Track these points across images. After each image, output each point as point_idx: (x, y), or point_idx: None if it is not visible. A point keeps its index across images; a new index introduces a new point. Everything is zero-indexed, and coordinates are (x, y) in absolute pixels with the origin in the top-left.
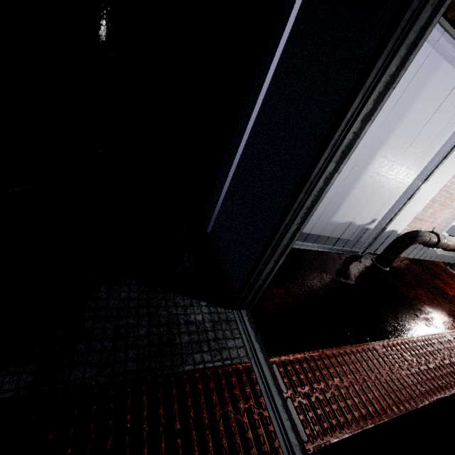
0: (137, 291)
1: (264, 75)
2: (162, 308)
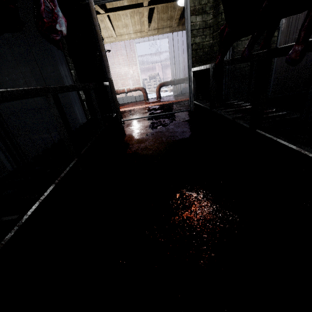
0: None
1: None
2: None
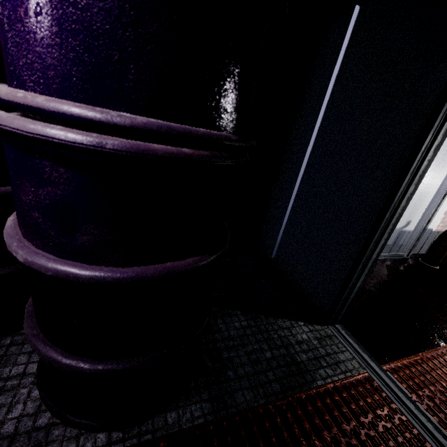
0: (245, 320)
1: (310, 121)
2: (272, 332)
